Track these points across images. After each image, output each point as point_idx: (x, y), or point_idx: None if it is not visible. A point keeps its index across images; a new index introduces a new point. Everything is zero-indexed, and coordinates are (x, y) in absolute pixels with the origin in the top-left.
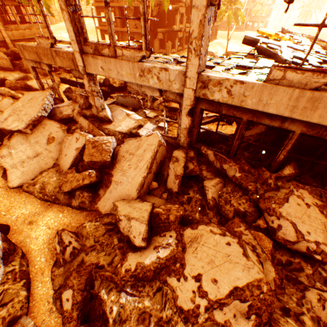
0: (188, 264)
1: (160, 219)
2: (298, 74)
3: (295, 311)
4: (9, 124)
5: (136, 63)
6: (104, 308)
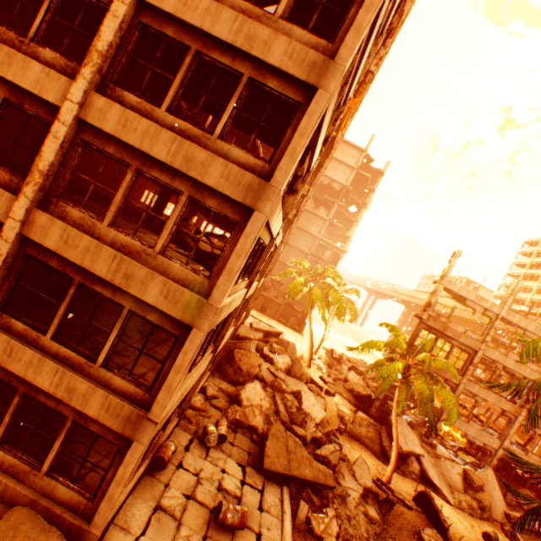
0: None
1: None
2: (534, 455)
3: None
4: (412, 447)
5: (479, 429)
6: None
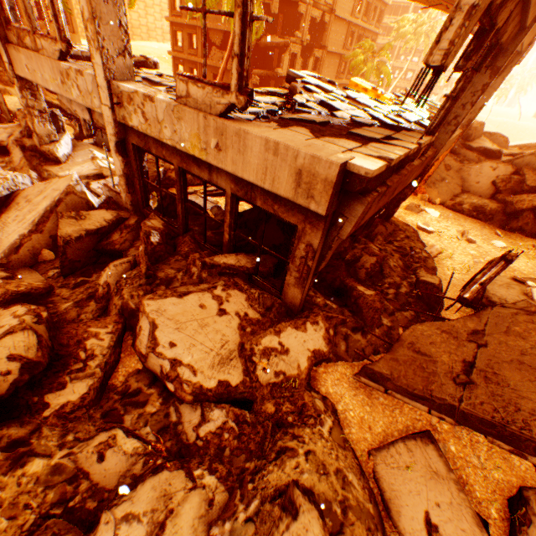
0: None
1: None
2: (200, 89)
3: (37, 450)
4: None
5: (54, 60)
6: None
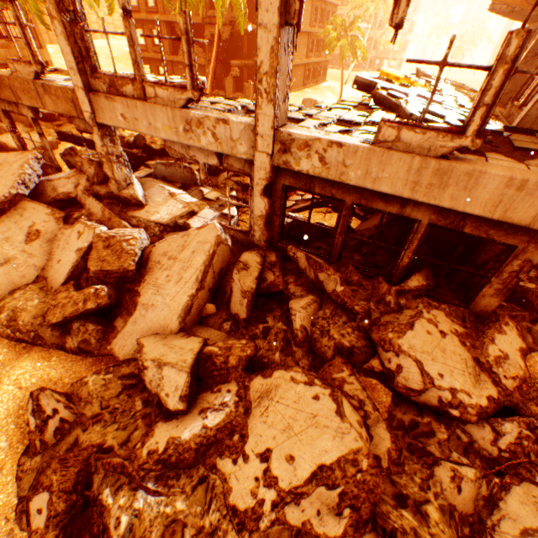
0: (253, 435)
1: (213, 364)
2: (417, 134)
3: (416, 498)
4: None
5: (177, 109)
6: (107, 521)
